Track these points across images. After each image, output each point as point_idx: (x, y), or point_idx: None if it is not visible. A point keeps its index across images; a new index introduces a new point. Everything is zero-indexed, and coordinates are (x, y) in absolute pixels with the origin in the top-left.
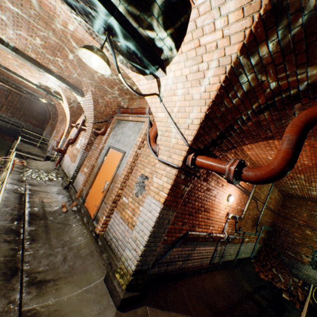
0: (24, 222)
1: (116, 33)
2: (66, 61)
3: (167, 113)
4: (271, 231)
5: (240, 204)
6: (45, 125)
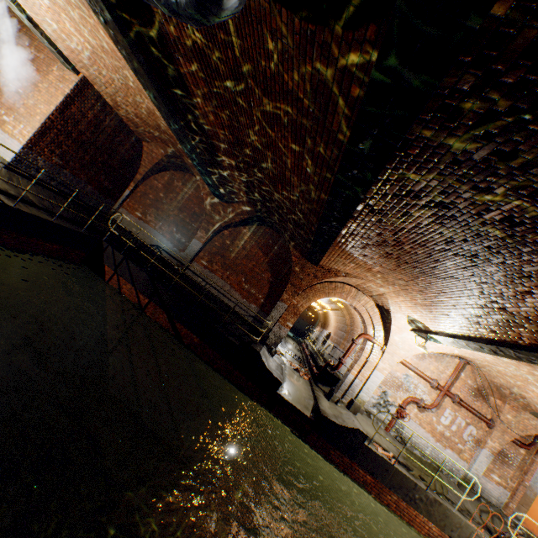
0: None
1: None
2: None
3: None
4: None
5: None
6: (124, 190)
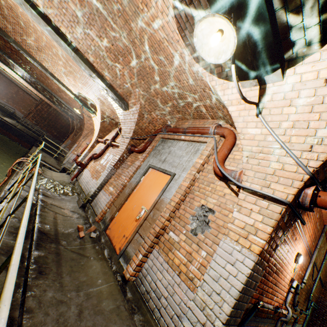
0: (31, 241)
1: (246, 14)
2: (125, 68)
3: (269, 128)
4: (315, 309)
5: (301, 268)
6: (65, 138)
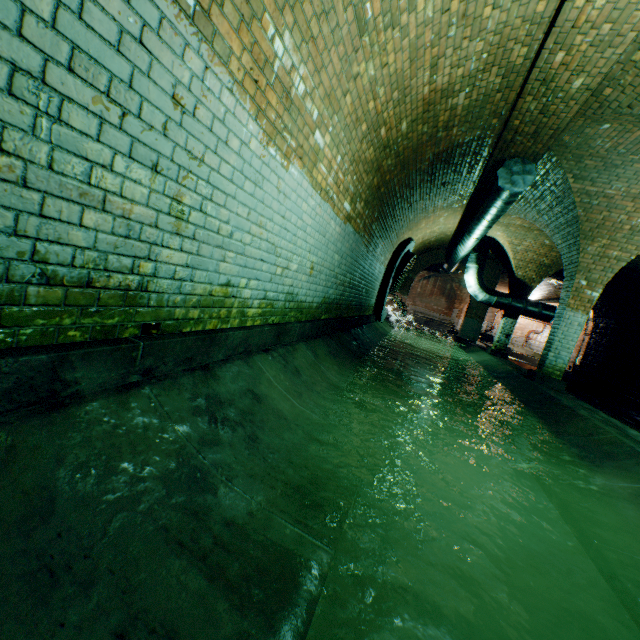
0: None
1: None
2: None
3: None
4: None
5: None
6: None
